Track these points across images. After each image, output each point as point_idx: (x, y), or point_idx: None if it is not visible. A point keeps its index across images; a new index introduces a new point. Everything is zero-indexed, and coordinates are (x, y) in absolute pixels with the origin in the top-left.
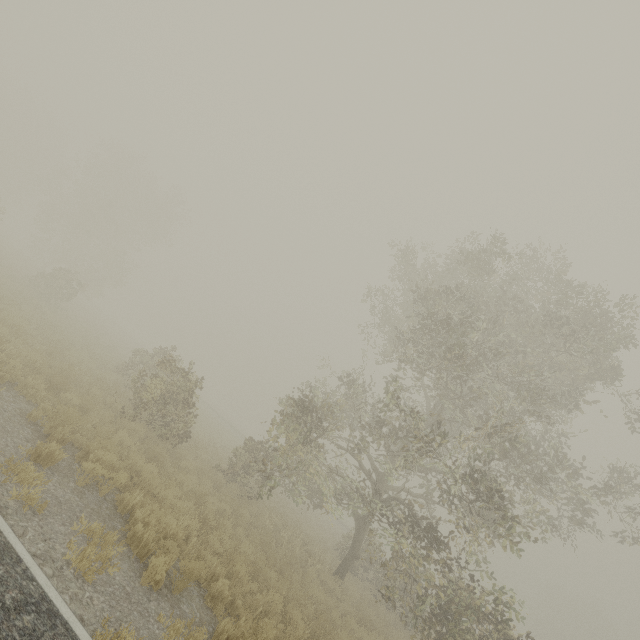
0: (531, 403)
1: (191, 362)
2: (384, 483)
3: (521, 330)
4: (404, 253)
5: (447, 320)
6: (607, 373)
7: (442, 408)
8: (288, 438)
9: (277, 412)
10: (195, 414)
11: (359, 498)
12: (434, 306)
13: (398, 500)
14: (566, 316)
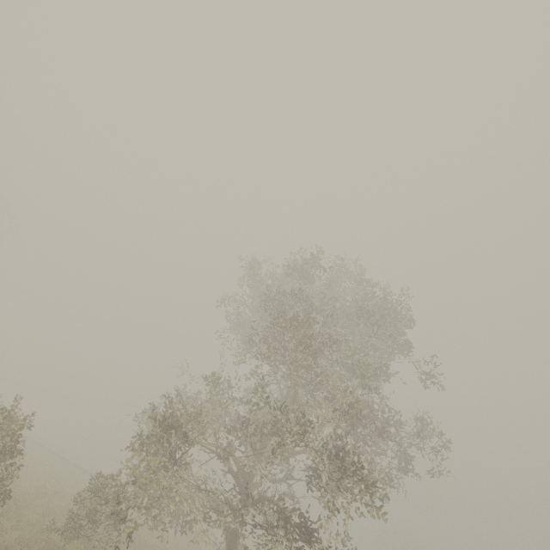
0: (363, 378)
1: (16, 396)
2: (251, 483)
3: (346, 320)
4: (250, 263)
5: (296, 317)
6: (403, 346)
7: (296, 396)
8: (149, 464)
9: (135, 436)
10: (16, 459)
11: (229, 509)
12: (283, 306)
13: (267, 499)
14: (373, 306)
